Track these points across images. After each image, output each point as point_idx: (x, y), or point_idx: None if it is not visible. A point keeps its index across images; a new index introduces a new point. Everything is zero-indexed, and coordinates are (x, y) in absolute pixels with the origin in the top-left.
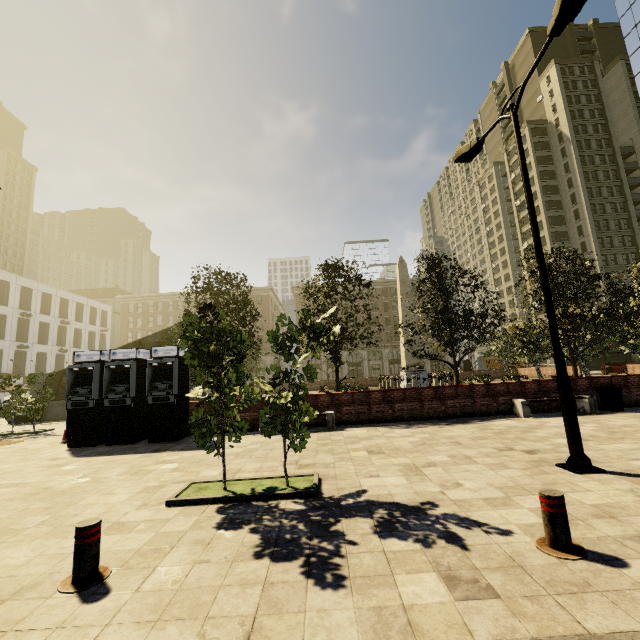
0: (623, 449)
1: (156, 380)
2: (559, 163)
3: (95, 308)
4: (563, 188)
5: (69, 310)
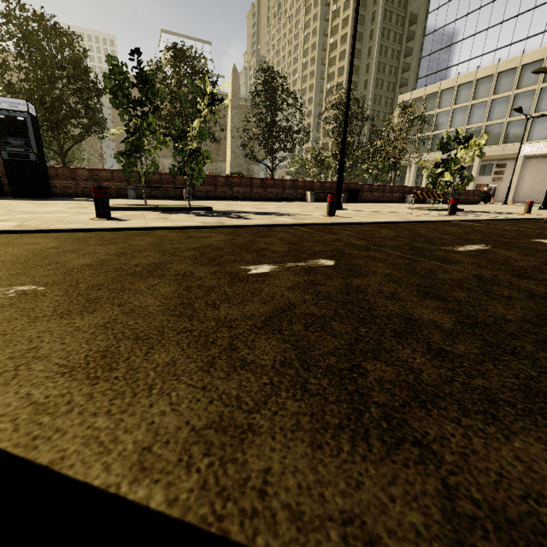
0: (355, 208)
1: (6, 135)
2: (370, 10)
3: None
4: (366, 38)
5: None
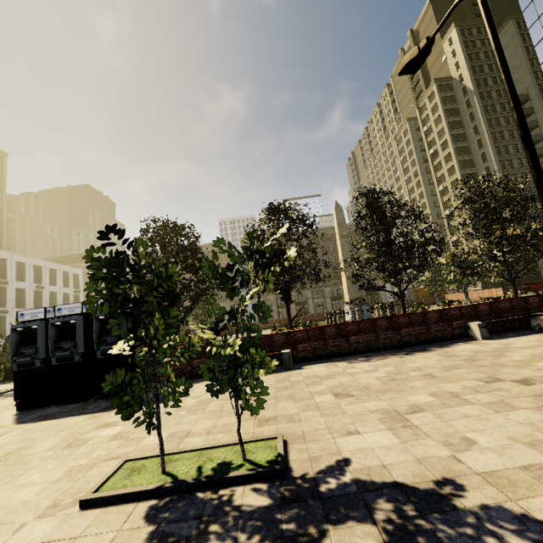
0: None
1: (104, 333)
2: (465, 114)
3: (67, 272)
4: (470, 135)
5: (43, 276)
